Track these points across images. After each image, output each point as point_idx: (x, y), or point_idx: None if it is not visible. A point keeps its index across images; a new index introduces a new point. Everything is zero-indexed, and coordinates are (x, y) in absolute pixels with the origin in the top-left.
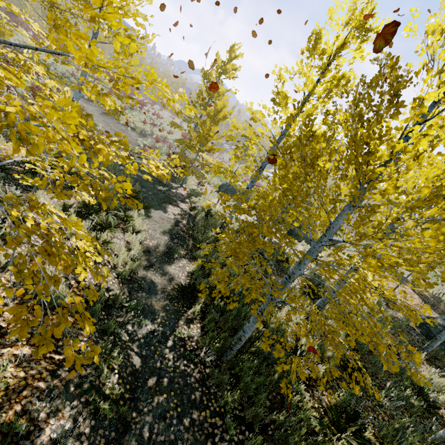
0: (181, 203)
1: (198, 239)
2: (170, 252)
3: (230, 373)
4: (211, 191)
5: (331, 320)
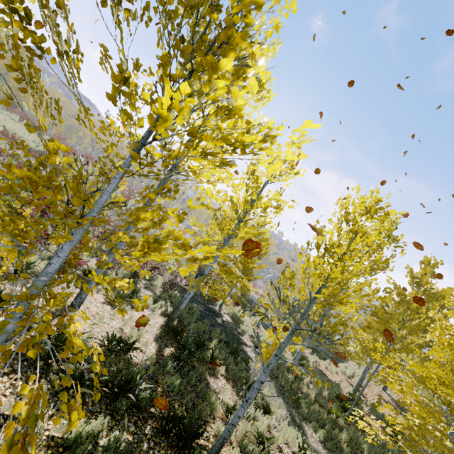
0: (242, 337)
1: (283, 386)
2: (292, 418)
3: None
4: (240, 308)
5: None
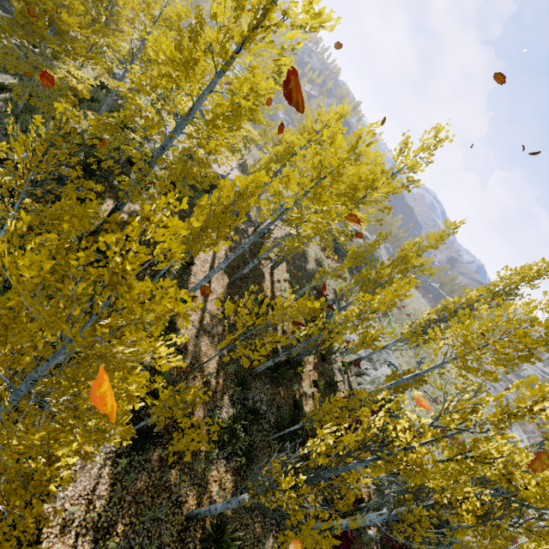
0: None
1: None
2: None
3: (17, 119)
4: None
5: (119, 141)
